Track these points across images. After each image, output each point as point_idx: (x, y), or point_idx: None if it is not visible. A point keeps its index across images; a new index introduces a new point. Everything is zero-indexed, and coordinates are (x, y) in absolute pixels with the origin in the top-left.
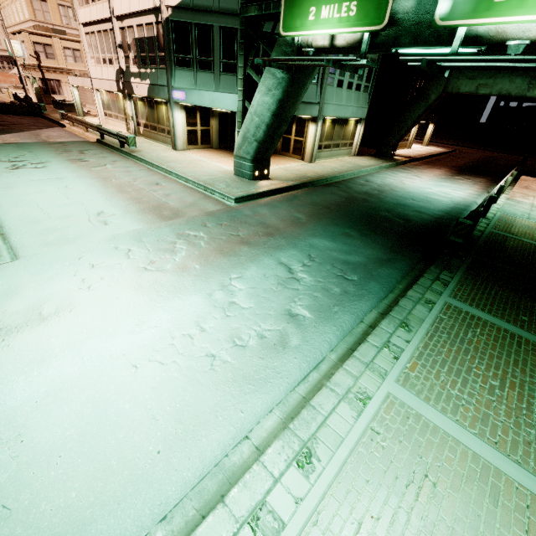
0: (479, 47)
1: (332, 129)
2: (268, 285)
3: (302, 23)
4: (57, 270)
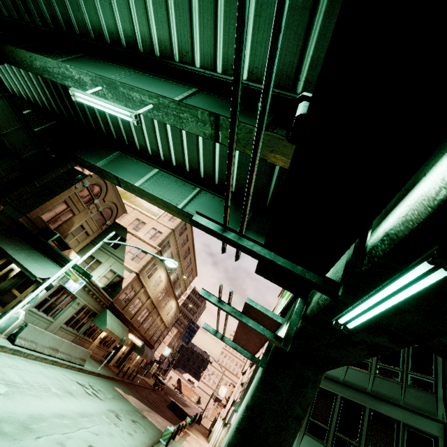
0: (426, 254)
1: None
2: None
3: None
4: None
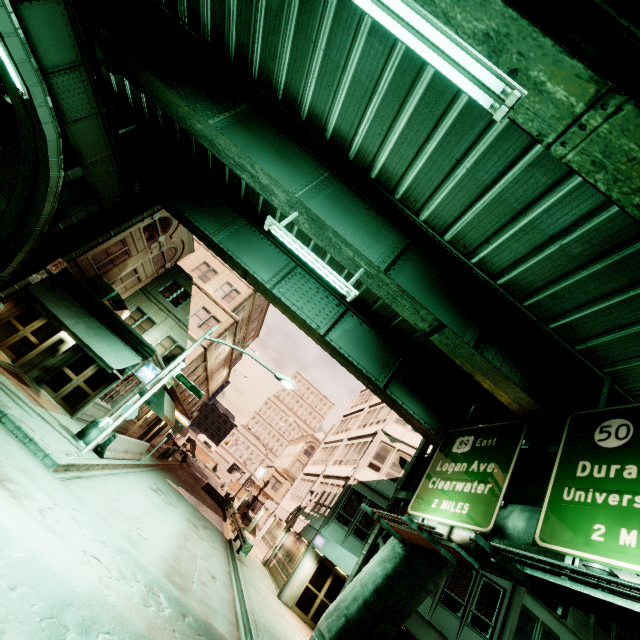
0: None
1: None
2: None
3: (426, 508)
4: (56, 495)
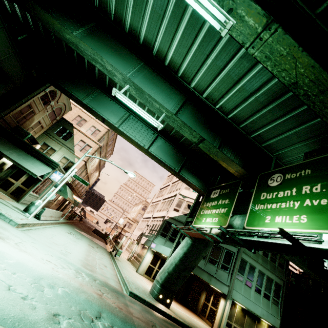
0: None
1: (243, 316)
2: (73, 304)
3: (200, 222)
4: (21, 237)
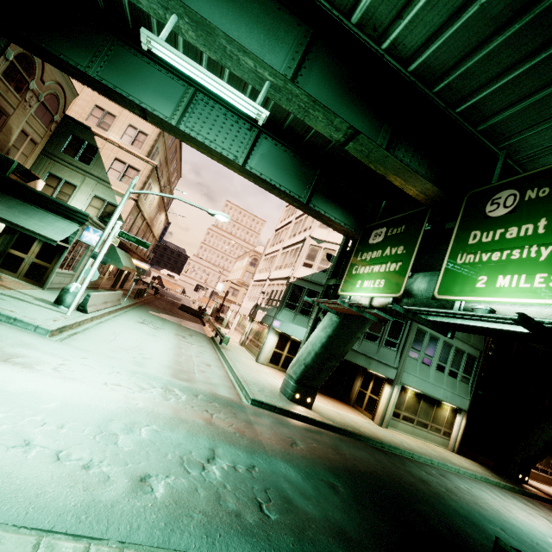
0: None
1: (417, 402)
2: (169, 450)
3: (352, 288)
4: (62, 353)
